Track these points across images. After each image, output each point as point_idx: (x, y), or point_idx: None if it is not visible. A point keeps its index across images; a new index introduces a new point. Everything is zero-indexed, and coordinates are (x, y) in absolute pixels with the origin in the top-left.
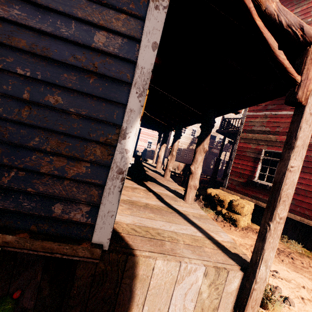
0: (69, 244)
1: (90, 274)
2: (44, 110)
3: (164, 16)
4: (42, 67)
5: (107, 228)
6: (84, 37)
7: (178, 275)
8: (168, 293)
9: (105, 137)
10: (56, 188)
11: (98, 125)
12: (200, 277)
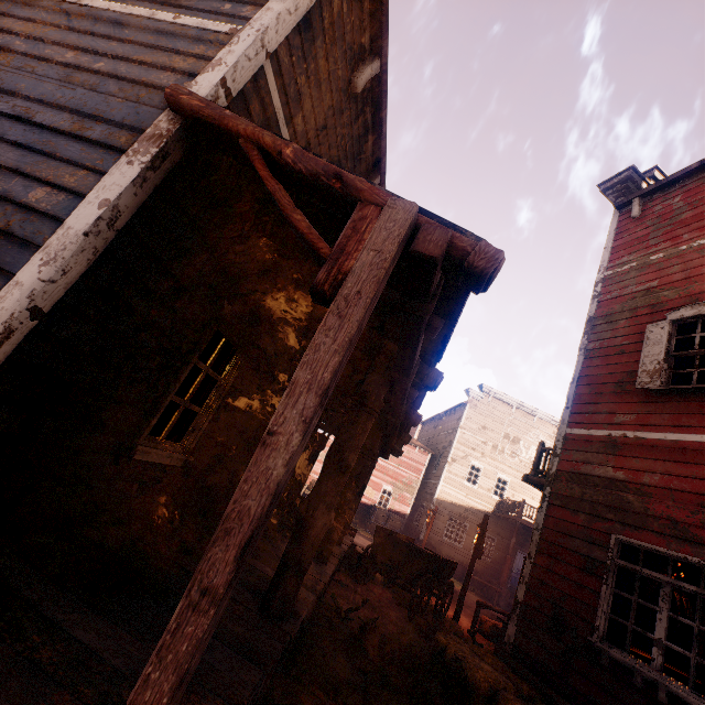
0: None
1: None
2: None
3: (138, 172)
4: None
5: None
6: (18, 193)
7: None
8: None
9: None
10: None
11: None
12: None
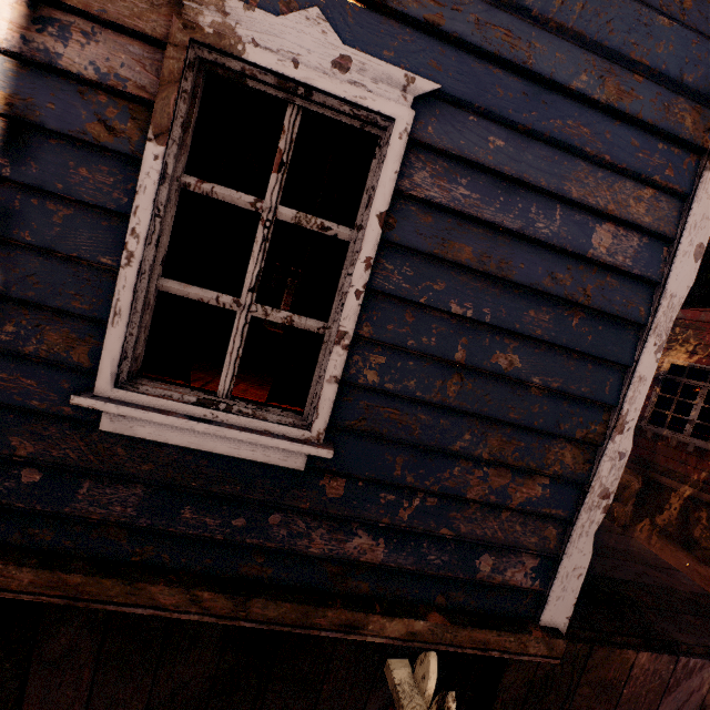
0: (516, 633)
1: (526, 679)
2: (484, 380)
3: None
4: (492, 298)
5: (567, 599)
6: (574, 238)
7: (671, 677)
8: (649, 709)
9: (584, 429)
10: (488, 527)
11: (574, 406)
12: (706, 680)
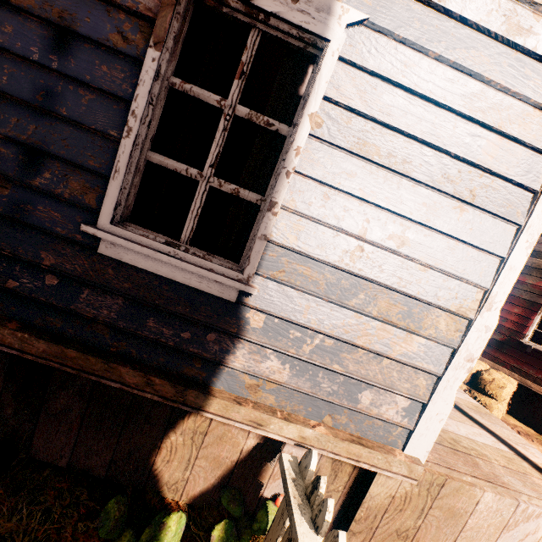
0: (383, 453)
1: (388, 494)
2: (379, 254)
3: None
4: (393, 189)
5: (428, 437)
6: (466, 147)
7: (511, 518)
8: (489, 540)
9: (458, 303)
10: (371, 370)
11: (452, 284)
12: (541, 527)
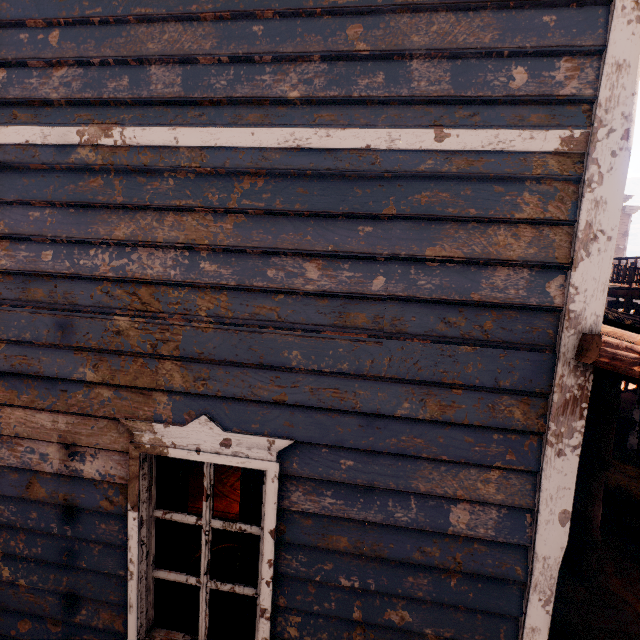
0: None
1: None
2: (383, 630)
3: (574, 461)
4: (373, 570)
5: None
6: (432, 519)
7: None
8: None
9: None
10: None
11: None
12: None
